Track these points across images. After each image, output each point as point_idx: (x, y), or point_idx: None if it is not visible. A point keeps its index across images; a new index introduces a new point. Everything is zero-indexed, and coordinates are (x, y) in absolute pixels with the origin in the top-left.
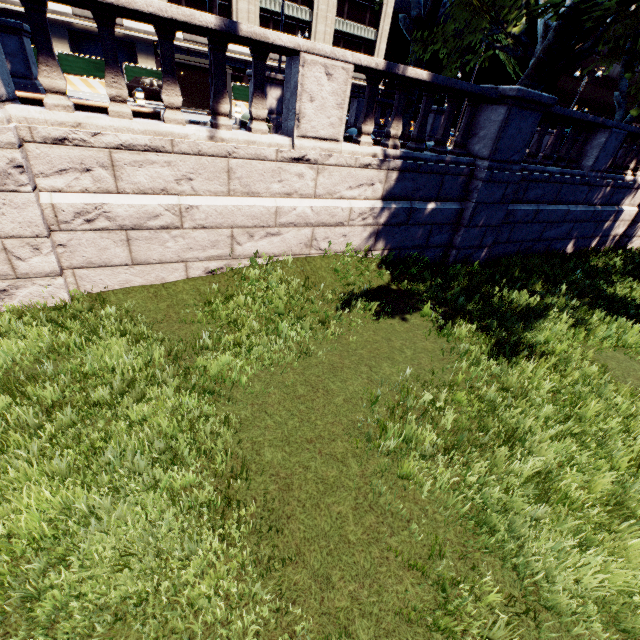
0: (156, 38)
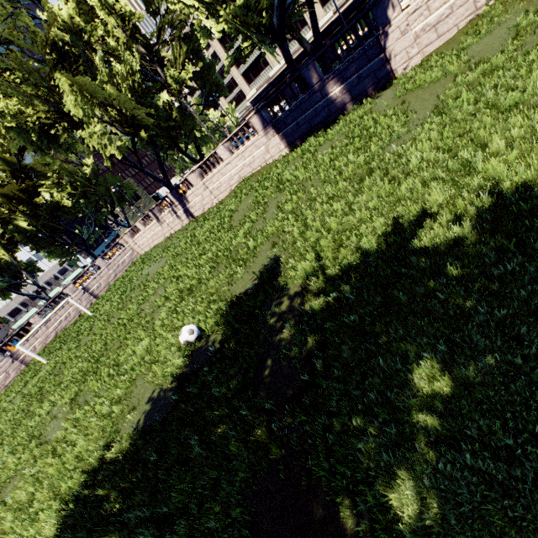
0: None
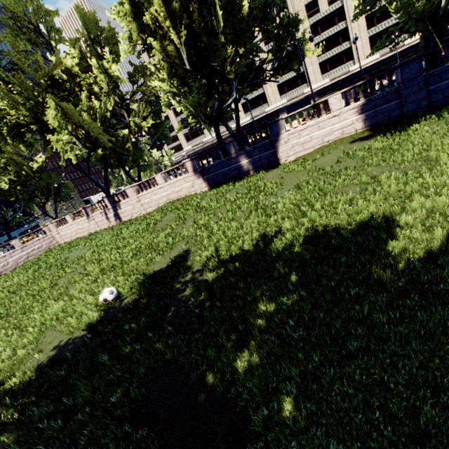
0: (317, 89)
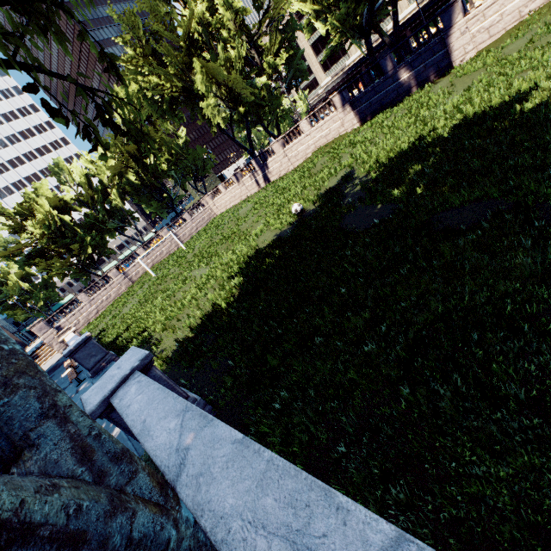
0: None
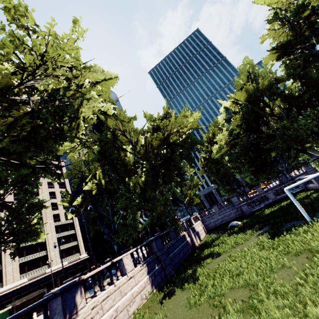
0: None
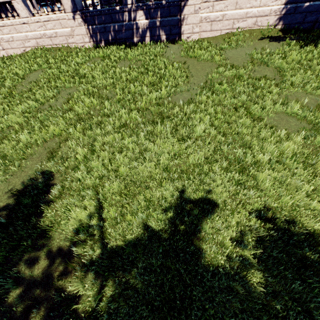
0: None
